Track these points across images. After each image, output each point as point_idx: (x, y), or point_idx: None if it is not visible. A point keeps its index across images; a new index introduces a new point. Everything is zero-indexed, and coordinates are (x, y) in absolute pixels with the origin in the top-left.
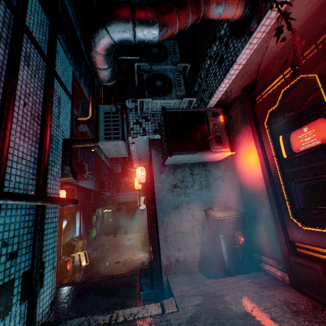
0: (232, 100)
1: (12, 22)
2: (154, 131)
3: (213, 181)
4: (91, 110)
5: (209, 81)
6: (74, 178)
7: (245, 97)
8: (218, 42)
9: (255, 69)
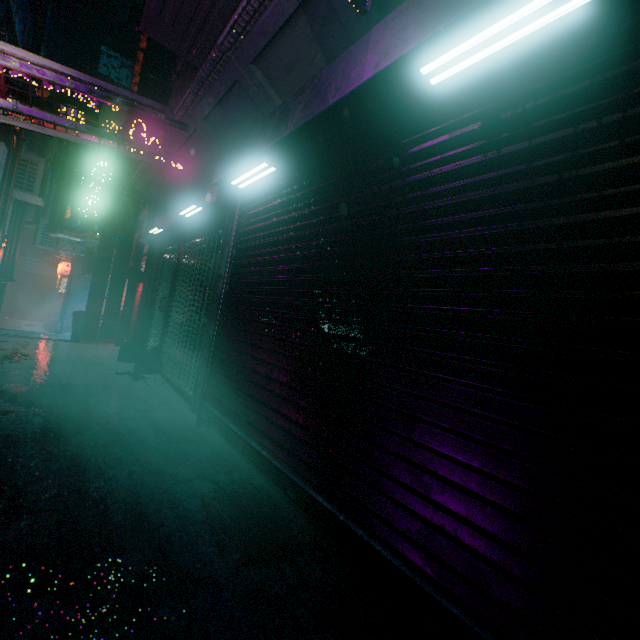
0: None
1: (13, 208)
2: (82, 252)
3: None
4: None
5: None
6: None
7: None
8: None
9: None
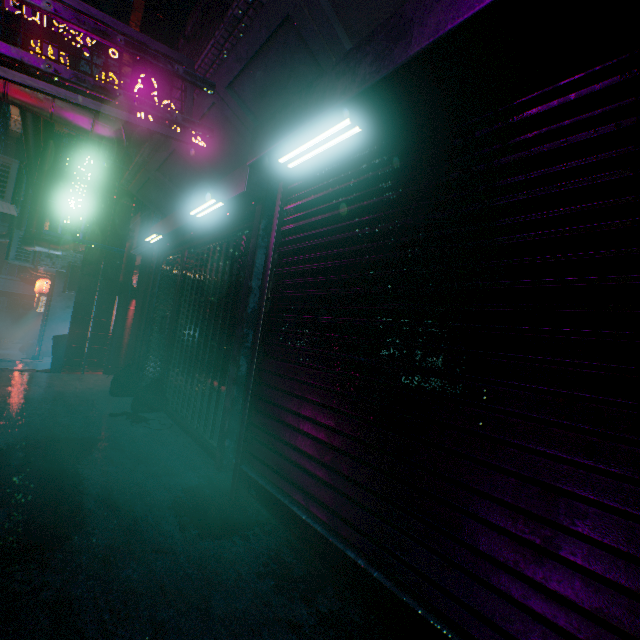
0: None
1: None
2: (63, 266)
3: None
4: None
5: None
6: None
7: None
8: None
9: None
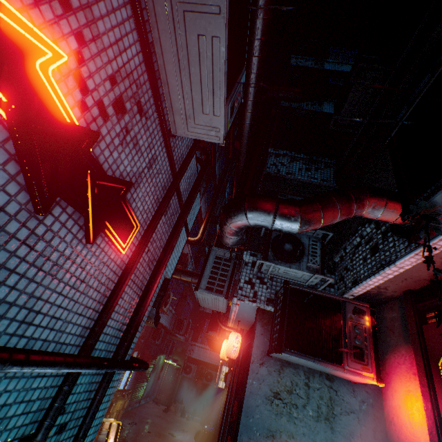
0: (388, 297)
1: (169, 184)
2: (268, 299)
3: (340, 412)
4: (201, 231)
5: (355, 262)
6: (155, 324)
7: (408, 304)
8: (374, 225)
9: (425, 277)
